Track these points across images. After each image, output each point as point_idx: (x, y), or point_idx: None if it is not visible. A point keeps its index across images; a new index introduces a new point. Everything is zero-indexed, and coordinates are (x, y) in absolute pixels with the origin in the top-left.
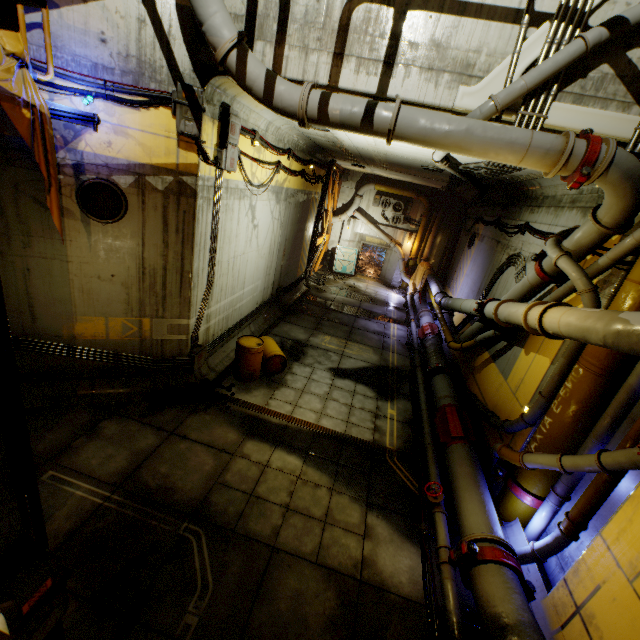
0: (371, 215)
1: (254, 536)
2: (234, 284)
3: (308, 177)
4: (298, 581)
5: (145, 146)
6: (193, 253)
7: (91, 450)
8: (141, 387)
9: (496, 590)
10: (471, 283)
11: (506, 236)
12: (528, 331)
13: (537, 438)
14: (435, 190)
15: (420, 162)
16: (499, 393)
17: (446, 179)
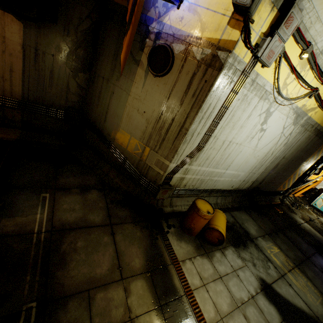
0: None
1: None
2: (220, 161)
3: None
4: None
5: (203, 22)
6: (196, 116)
7: (72, 199)
8: (127, 186)
9: None
10: None
11: None
12: None
13: None
14: None
15: None
16: None
17: None
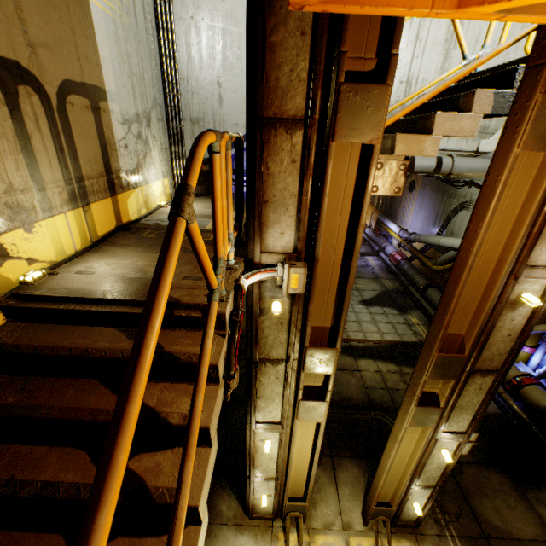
0: None
1: None
2: None
3: None
4: None
5: None
6: None
7: None
8: None
9: (539, 396)
10: (423, 219)
11: (451, 187)
12: None
13: None
14: None
15: None
16: None
17: None
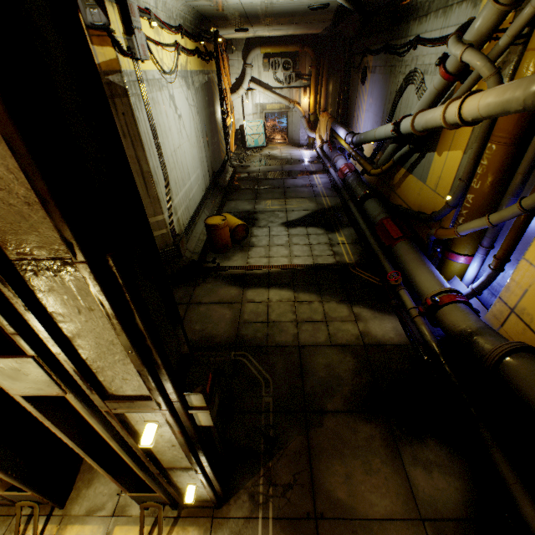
0: (265, 82)
1: (283, 344)
2: (182, 176)
3: (203, 55)
4: (325, 358)
5: None
6: (145, 153)
7: None
8: None
9: (457, 317)
10: (373, 116)
11: (398, 58)
12: (447, 128)
13: (463, 214)
14: (316, 36)
15: (306, 2)
16: (421, 196)
17: (329, 17)
